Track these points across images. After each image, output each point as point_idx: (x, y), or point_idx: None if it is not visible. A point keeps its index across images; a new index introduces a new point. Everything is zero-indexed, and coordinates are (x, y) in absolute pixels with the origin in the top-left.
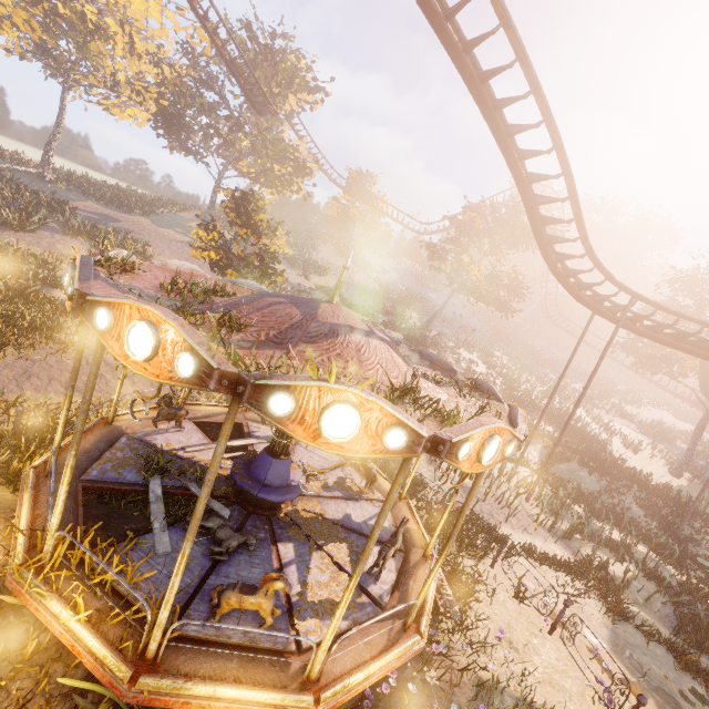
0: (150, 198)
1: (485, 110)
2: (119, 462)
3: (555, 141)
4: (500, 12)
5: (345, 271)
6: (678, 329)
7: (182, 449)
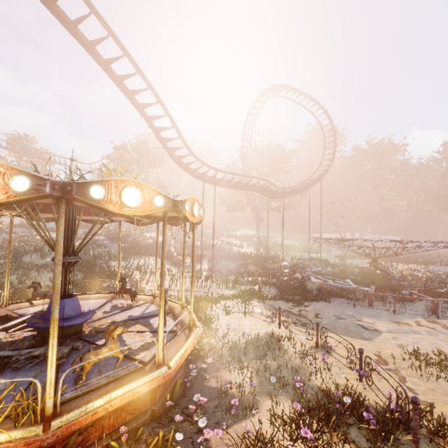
0: None
1: (115, 80)
2: None
3: (157, 98)
4: (107, 28)
5: (73, 162)
6: (235, 182)
7: None
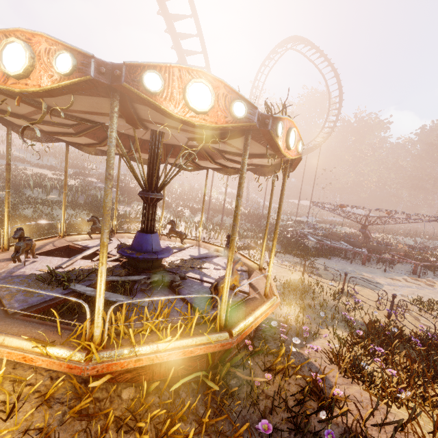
0: None
1: None
2: (24, 292)
3: (199, 29)
4: None
5: None
6: None
7: (57, 268)
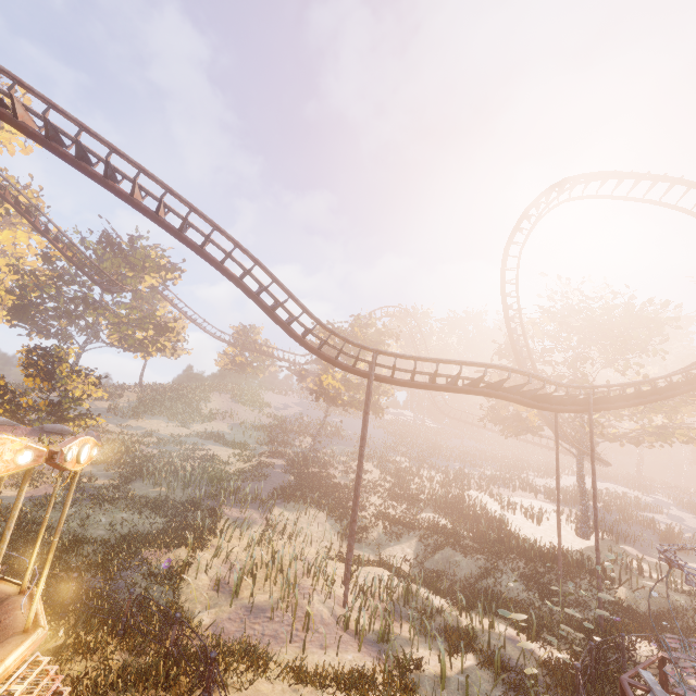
0: (16, 386)
1: (171, 232)
2: None
3: (234, 243)
4: (135, 167)
5: None
6: (441, 374)
7: None
